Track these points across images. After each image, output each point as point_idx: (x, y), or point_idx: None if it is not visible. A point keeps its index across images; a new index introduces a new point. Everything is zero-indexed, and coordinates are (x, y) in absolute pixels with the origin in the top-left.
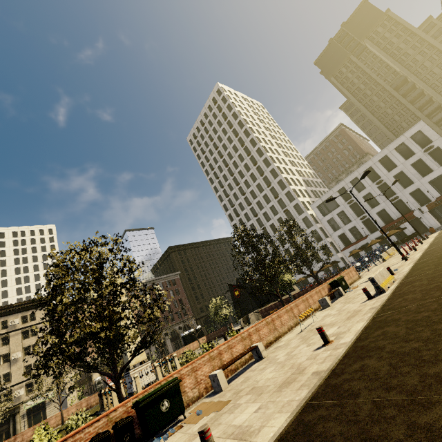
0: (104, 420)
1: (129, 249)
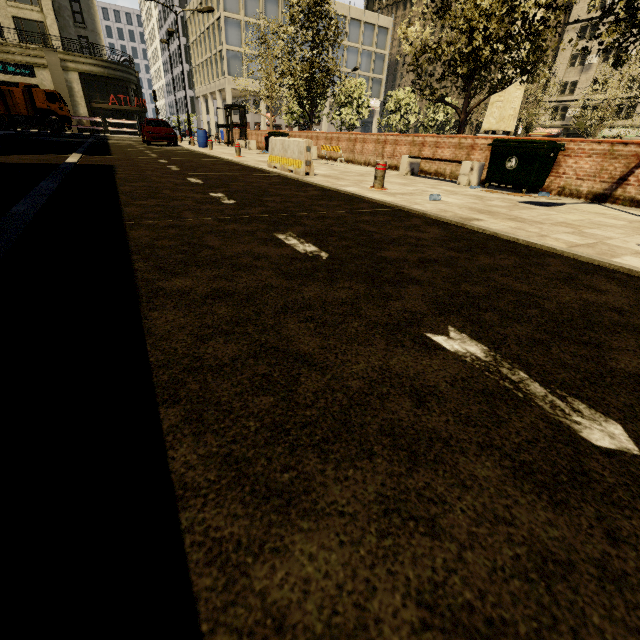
0: None
1: None
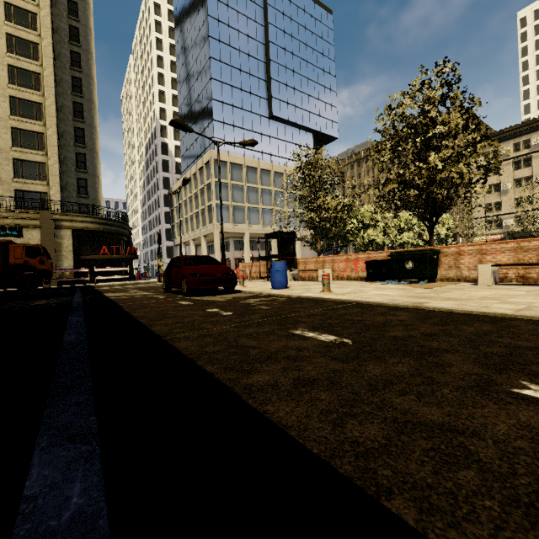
0: (384, 255)
1: (459, 79)
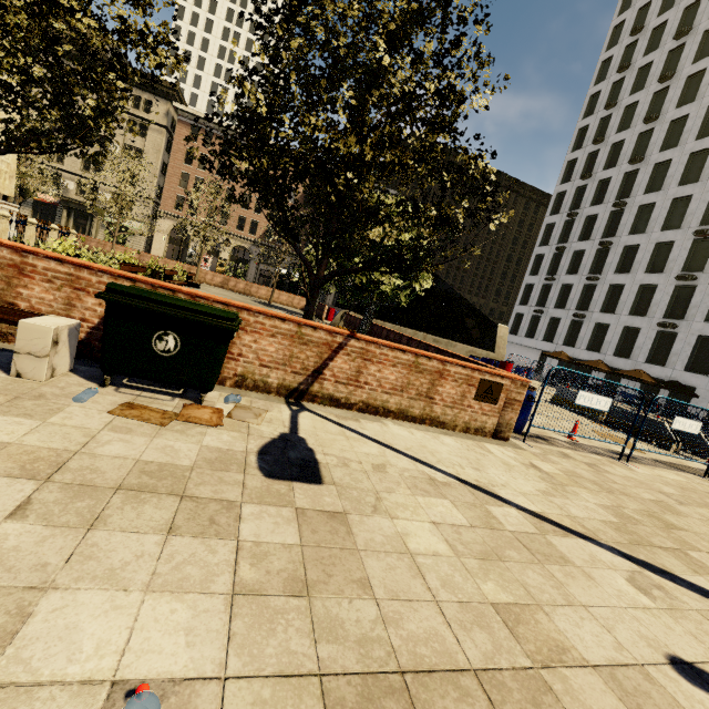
0: None
1: None
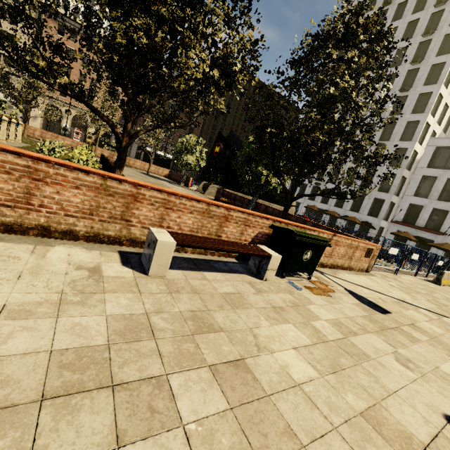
0: None
1: None
